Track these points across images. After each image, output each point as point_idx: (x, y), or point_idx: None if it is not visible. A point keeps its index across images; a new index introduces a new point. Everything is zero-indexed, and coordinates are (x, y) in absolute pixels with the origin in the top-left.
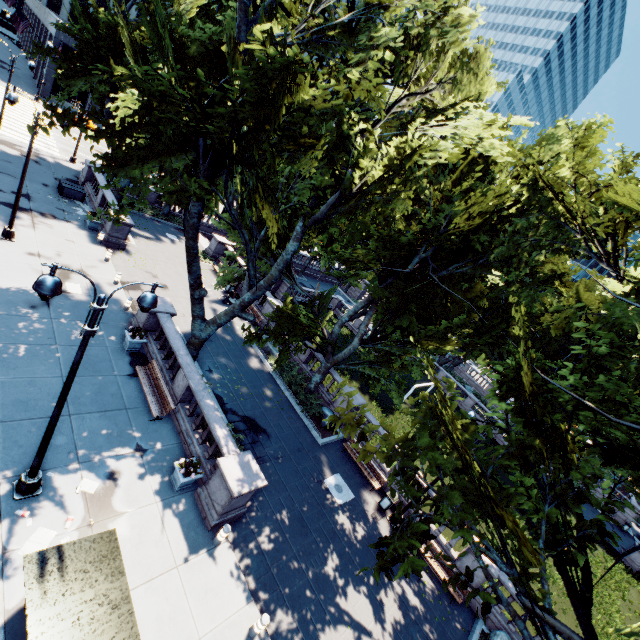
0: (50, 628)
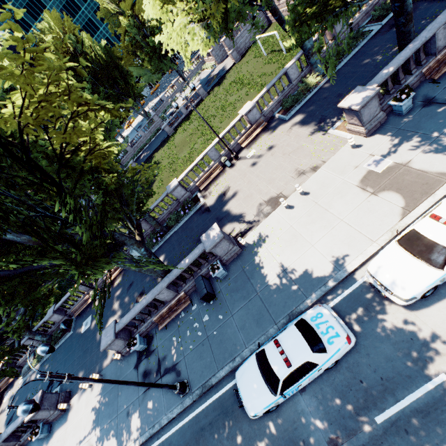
0: None
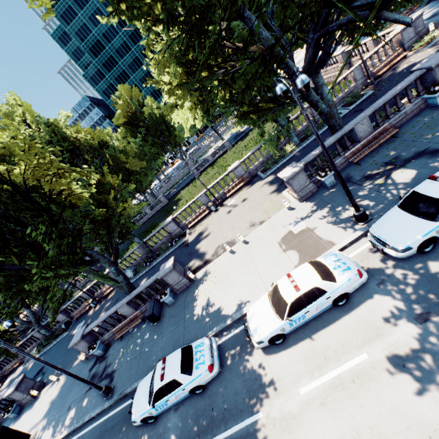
0: None
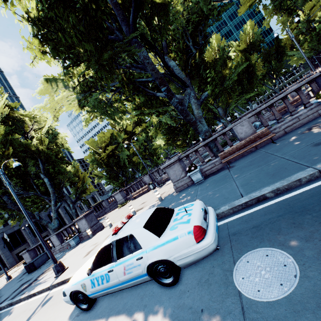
0: None
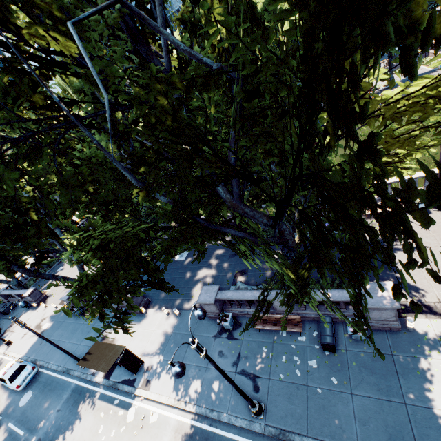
0: (92, 363)
